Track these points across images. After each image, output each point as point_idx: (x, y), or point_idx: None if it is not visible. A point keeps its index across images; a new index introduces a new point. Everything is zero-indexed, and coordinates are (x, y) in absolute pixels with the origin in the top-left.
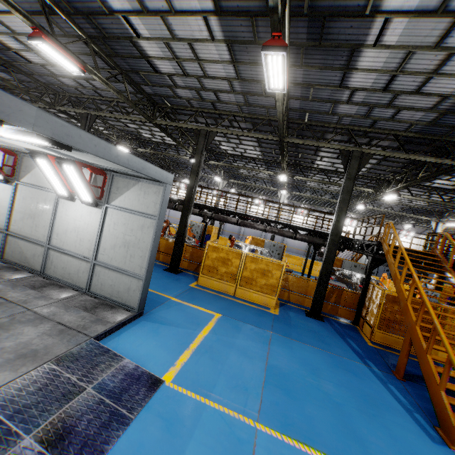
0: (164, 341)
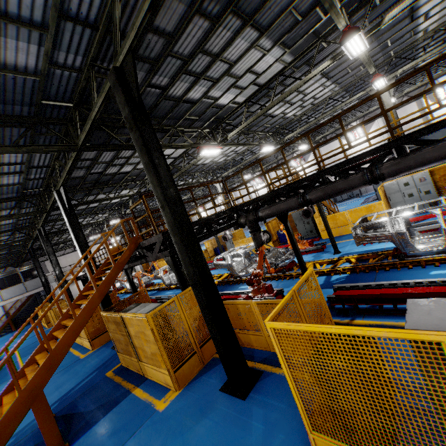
0: None
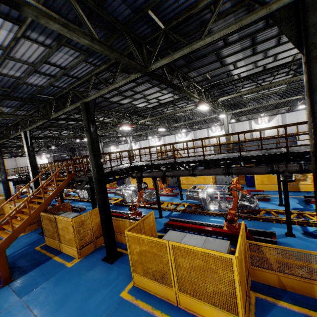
0: None
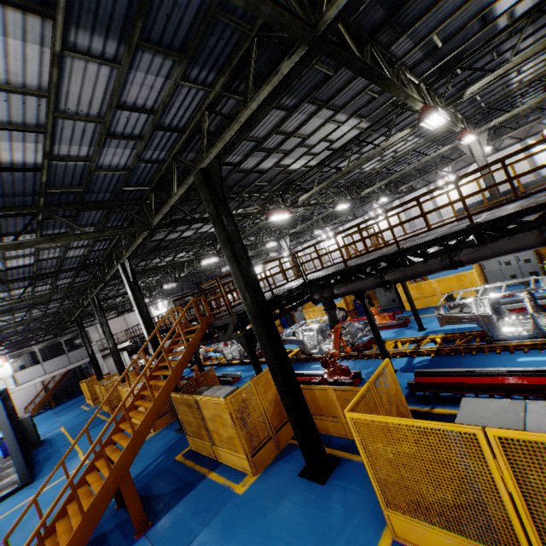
0: (10, 506)
